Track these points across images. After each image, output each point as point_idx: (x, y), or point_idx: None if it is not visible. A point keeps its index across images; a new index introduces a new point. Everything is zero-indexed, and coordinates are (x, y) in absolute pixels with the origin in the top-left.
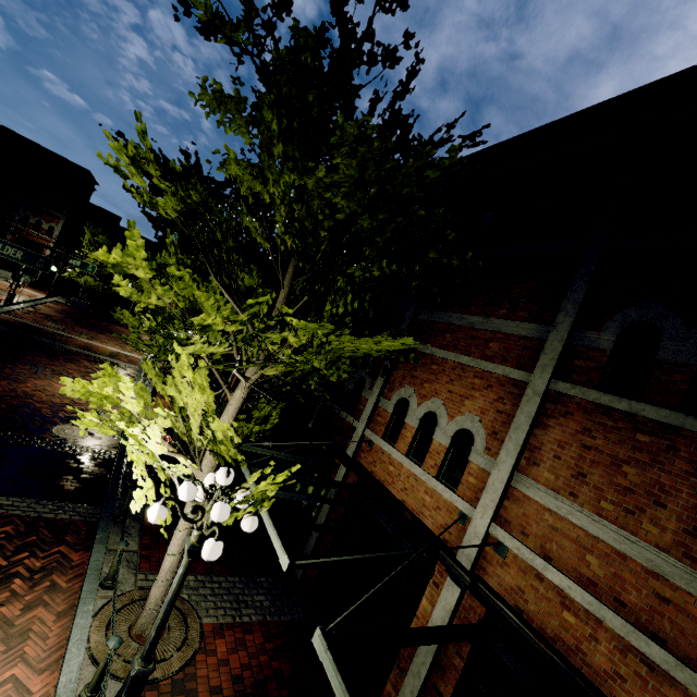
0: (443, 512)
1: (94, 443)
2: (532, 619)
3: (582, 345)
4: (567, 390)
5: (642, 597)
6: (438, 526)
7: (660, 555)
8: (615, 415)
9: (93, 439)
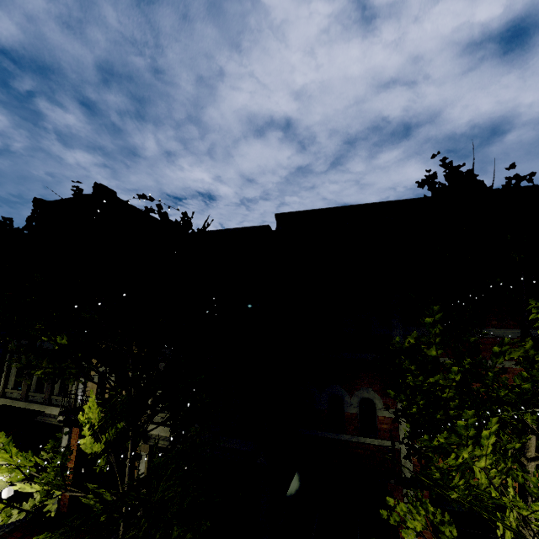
0: None
1: None
2: None
3: None
4: None
5: None
6: None
7: None
8: None
9: None
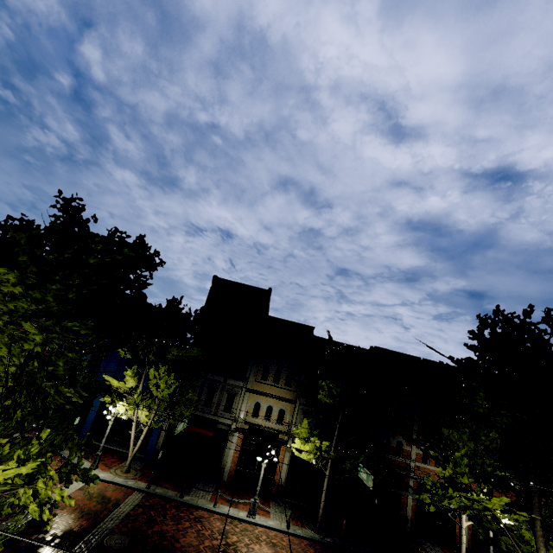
0: None
1: None
2: None
3: None
4: None
5: None
6: None
7: None
8: None
9: None
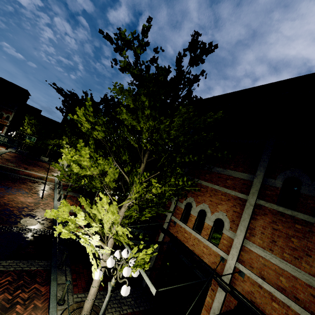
0: (213, 256)
1: (41, 227)
2: (258, 306)
3: (268, 184)
4: (264, 204)
5: (305, 296)
6: (211, 262)
7: (311, 278)
8: (286, 216)
9: (40, 224)
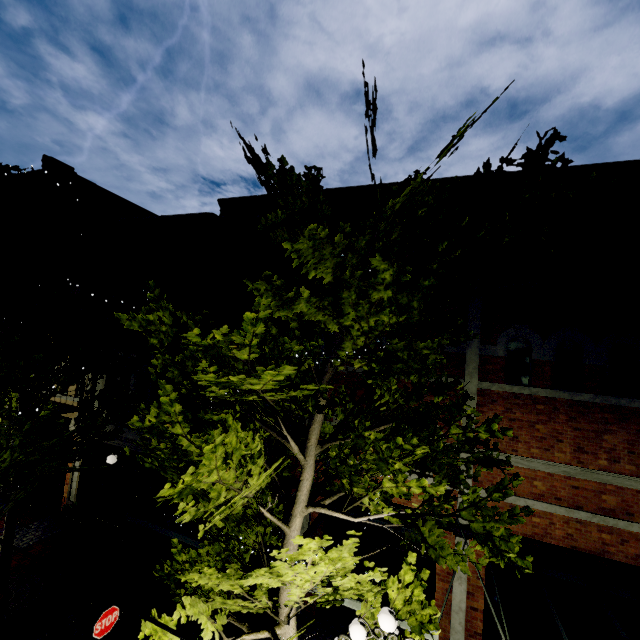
0: None
1: None
2: (516, 531)
3: (487, 355)
4: (490, 387)
5: (566, 491)
6: None
7: (569, 467)
8: (522, 397)
9: None
